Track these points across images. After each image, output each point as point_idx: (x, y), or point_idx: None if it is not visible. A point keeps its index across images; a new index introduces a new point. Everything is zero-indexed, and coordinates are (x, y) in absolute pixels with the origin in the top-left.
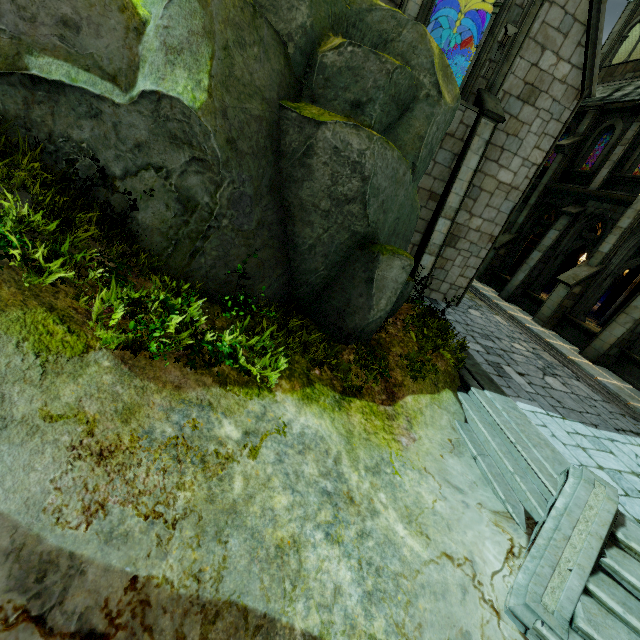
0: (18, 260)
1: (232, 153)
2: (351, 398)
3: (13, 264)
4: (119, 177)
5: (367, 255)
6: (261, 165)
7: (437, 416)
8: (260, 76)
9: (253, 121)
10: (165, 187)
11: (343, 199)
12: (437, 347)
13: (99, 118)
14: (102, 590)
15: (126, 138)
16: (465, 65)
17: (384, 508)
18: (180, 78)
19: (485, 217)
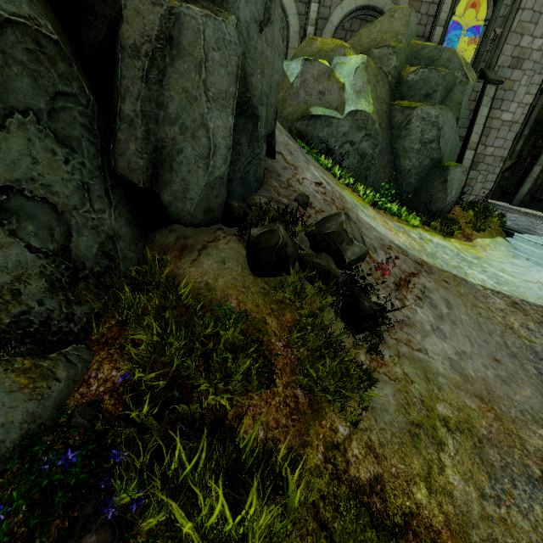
0: (338, 176)
1: (380, 129)
2: (449, 238)
3: (334, 178)
4: (335, 149)
5: (440, 169)
6: (387, 133)
7: (497, 247)
8: (383, 94)
9: (384, 114)
10: (353, 150)
11: (427, 142)
12: (486, 217)
13: (331, 126)
14: (414, 257)
15: (340, 132)
16: (465, 56)
17: (488, 267)
18: (362, 102)
19: (495, 146)
